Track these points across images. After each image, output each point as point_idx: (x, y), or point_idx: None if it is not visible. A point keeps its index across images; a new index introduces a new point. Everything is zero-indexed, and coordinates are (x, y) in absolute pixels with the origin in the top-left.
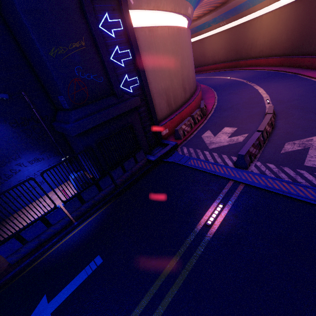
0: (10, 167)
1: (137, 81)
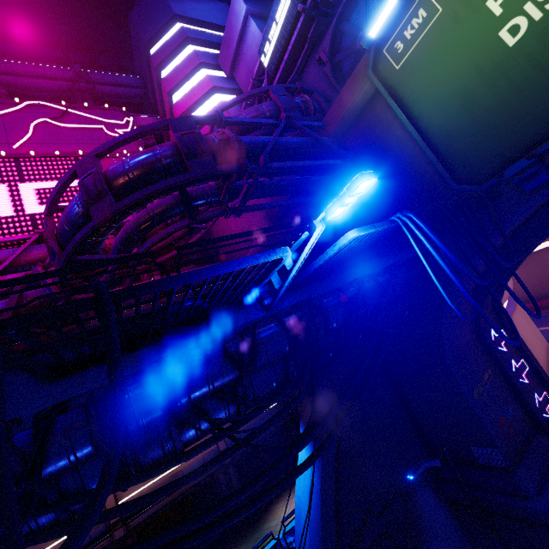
0: None
1: (547, 398)
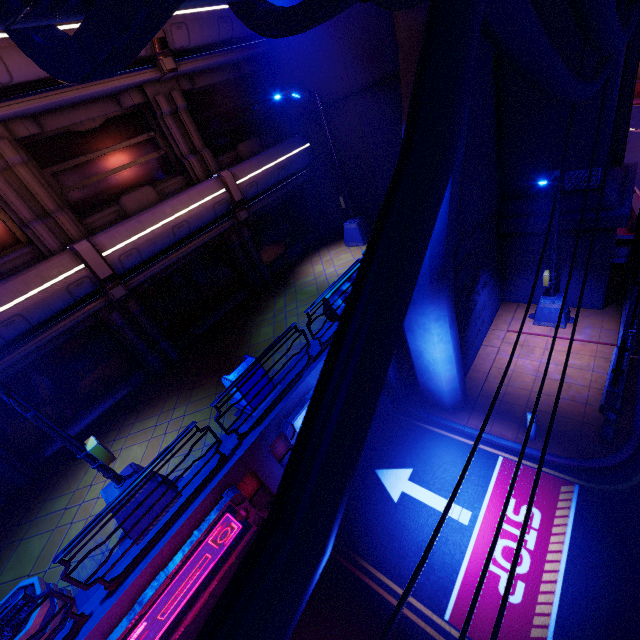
0: (473, 297)
1: None
